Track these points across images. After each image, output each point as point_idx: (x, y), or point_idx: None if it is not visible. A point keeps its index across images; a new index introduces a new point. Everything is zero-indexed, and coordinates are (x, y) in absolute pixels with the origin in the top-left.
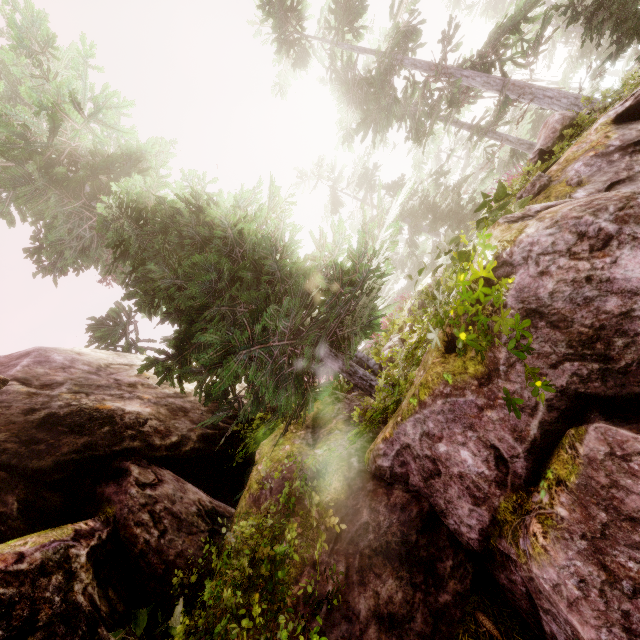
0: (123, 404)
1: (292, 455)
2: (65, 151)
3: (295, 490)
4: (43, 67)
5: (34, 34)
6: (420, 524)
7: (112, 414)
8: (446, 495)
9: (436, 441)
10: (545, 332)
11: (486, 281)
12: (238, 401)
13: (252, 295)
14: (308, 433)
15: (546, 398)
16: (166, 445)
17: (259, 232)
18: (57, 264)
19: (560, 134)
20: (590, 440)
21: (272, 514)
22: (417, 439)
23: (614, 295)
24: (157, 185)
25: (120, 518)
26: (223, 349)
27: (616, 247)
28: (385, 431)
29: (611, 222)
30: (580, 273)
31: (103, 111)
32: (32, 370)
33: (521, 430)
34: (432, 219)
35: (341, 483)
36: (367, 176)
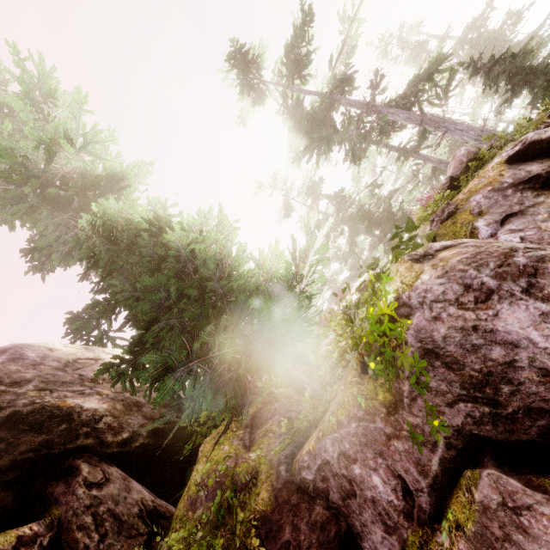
0: (83, 401)
1: (224, 464)
2: (58, 174)
3: (225, 501)
4: (45, 112)
5: (39, 88)
6: (338, 546)
7: (71, 411)
8: (361, 518)
9: (351, 462)
10: (441, 371)
11: (391, 316)
12: (183, 403)
13: (195, 312)
14: (246, 433)
15: (444, 436)
16: (117, 441)
17: (209, 251)
18: (46, 263)
19: (466, 165)
20: (484, 486)
21: (203, 525)
22: (335, 457)
23: (498, 345)
24: (128, 207)
25: (64, 521)
26: (163, 366)
27: (497, 301)
28: (310, 443)
29: (492, 278)
30: (467, 322)
31: (92, 143)
32: (6, 367)
33: (424, 464)
34: (368, 224)
35: (269, 493)
36: (314, 187)
